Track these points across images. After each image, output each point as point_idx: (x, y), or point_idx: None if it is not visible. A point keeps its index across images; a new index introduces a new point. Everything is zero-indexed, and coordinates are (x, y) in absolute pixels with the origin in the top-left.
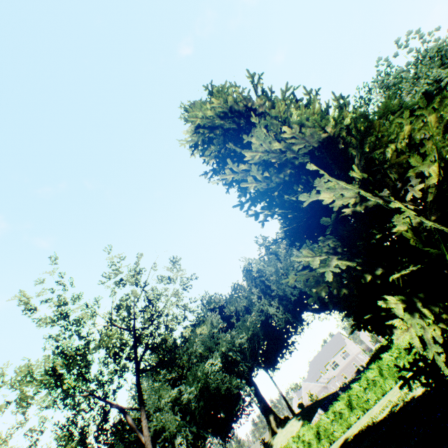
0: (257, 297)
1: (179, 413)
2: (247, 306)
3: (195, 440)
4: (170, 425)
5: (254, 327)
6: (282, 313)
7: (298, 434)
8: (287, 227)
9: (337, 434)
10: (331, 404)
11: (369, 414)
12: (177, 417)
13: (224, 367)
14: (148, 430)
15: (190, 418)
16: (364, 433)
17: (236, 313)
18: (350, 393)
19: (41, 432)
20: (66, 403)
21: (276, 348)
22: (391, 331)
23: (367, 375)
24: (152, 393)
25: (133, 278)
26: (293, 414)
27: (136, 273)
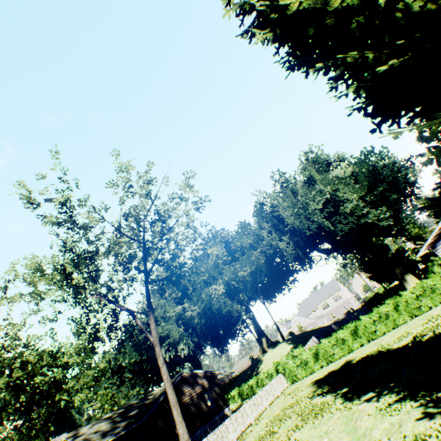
0: (267, 231)
1: (182, 326)
2: (252, 243)
3: (196, 348)
4: (174, 334)
5: (259, 262)
6: (292, 249)
7: (292, 354)
8: (393, 61)
9: (336, 356)
10: (324, 334)
11: (377, 343)
12: (180, 329)
13: (226, 294)
14: (156, 332)
15: (191, 332)
16: (377, 357)
17: (241, 249)
18: (357, 323)
19: (54, 320)
20: (78, 301)
21: (276, 283)
22: (403, 276)
23: (380, 309)
24: (158, 307)
25: (143, 190)
26: (283, 339)
27: (147, 182)
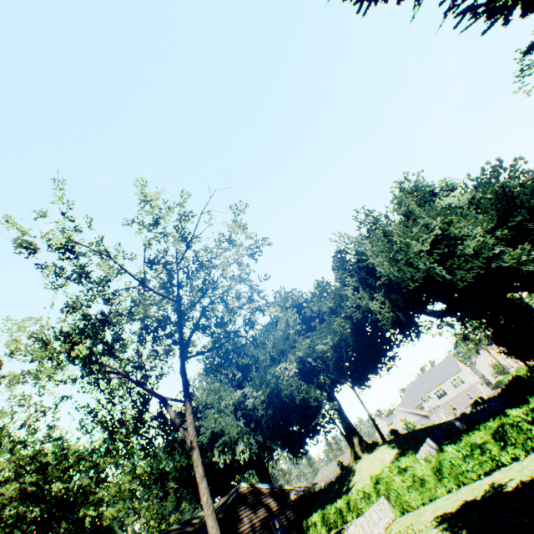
0: (352, 288)
1: (242, 418)
2: (334, 307)
3: (260, 451)
4: (231, 430)
5: (343, 331)
6: (389, 311)
7: (398, 464)
8: None
9: (473, 475)
10: (444, 435)
11: None
12: (240, 423)
13: (300, 375)
14: (193, 429)
15: (255, 427)
16: None
17: (319, 315)
18: (504, 422)
19: (49, 409)
20: (92, 382)
21: (368, 361)
22: None
23: None
24: (211, 393)
25: (177, 231)
26: (384, 440)
27: (180, 218)
